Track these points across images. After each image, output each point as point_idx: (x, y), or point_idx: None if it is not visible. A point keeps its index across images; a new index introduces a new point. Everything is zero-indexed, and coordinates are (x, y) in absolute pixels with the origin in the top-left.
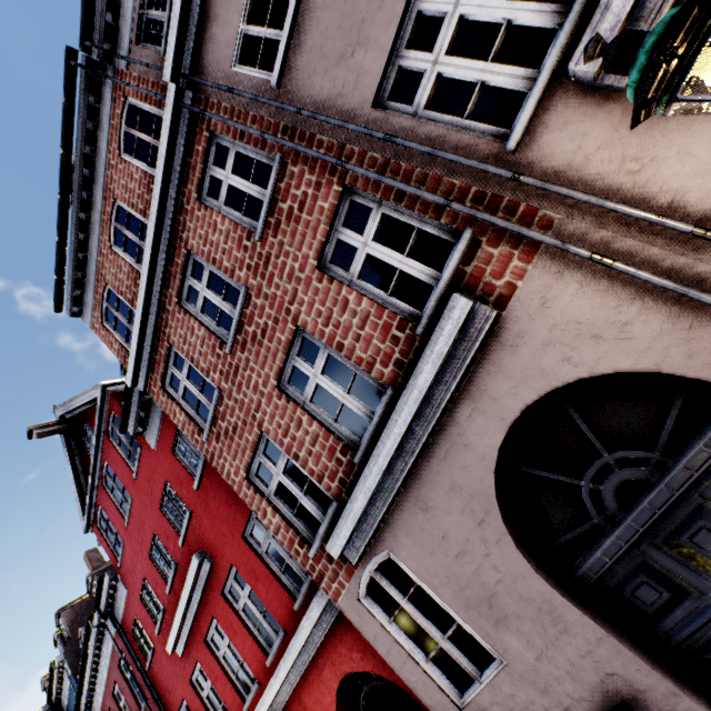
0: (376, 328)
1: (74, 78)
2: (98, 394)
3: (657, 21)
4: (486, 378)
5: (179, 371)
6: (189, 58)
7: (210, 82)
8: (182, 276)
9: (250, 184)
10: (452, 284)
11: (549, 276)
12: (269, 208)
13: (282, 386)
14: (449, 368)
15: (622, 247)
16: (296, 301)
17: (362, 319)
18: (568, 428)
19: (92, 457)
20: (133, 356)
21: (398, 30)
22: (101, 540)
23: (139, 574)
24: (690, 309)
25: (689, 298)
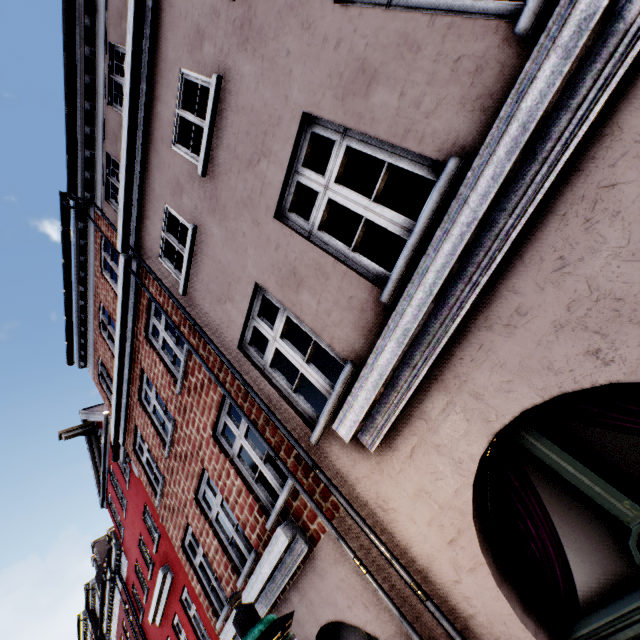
0: (246, 503)
1: (68, 211)
2: (103, 420)
3: (388, 422)
4: (306, 584)
5: (143, 443)
6: (133, 237)
7: (145, 265)
8: (140, 382)
9: (175, 346)
10: (286, 507)
11: (338, 543)
12: (183, 375)
13: (199, 497)
14: (283, 566)
15: (378, 556)
16: (202, 450)
17: (238, 491)
18: (365, 637)
19: (102, 460)
20: (113, 424)
21: (251, 303)
22: (112, 517)
23: (133, 555)
24: (416, 628)
25: (415, 620)
